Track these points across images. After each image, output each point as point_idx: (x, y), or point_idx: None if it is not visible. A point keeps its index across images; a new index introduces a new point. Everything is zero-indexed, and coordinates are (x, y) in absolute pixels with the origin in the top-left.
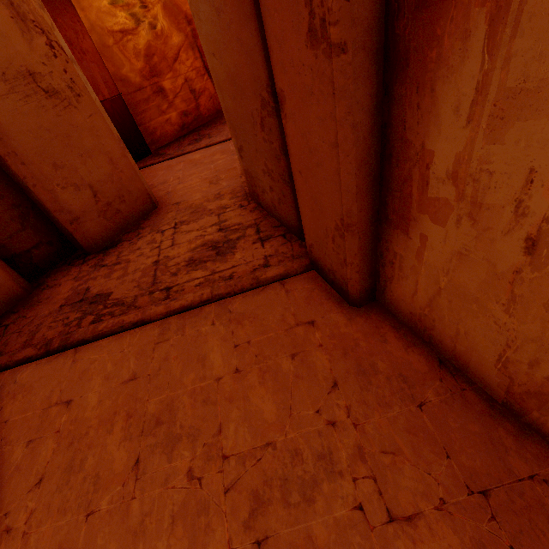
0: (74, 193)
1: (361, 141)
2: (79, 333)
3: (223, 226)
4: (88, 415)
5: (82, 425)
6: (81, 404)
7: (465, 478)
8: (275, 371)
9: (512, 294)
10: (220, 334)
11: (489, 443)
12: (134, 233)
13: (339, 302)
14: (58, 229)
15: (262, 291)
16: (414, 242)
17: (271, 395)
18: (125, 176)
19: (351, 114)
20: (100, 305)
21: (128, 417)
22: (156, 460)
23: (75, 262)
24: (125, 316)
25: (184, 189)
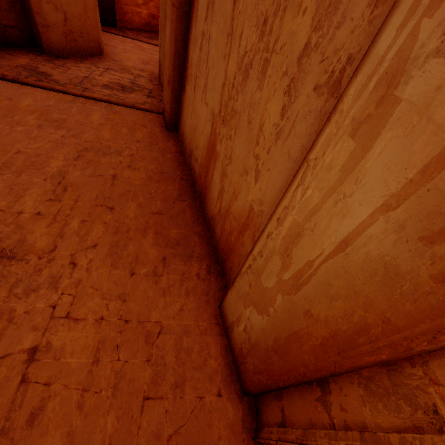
0: (53, 10)
1: (177, 44)
2: (26, 80)
3: (134, 82)
4: (21, 106)
5: (16, 108)
6: (18, 102)
7: (160, 169)
8: (118, 130)
9: (192, 110)
10: (103, 112)
11: (175, 168)
12: (80, 59)
13: (162, 127)
14: (31, 26)
15: (133, 110)
16: (185, 95)
17: (111, 134)
18: (90, 22)
19: (174, 31)
20: (43, 77)
21: (41, 114)
22: (49, 128)
23: (34, 52)
24: (56, 86)
25: (125, 56)
